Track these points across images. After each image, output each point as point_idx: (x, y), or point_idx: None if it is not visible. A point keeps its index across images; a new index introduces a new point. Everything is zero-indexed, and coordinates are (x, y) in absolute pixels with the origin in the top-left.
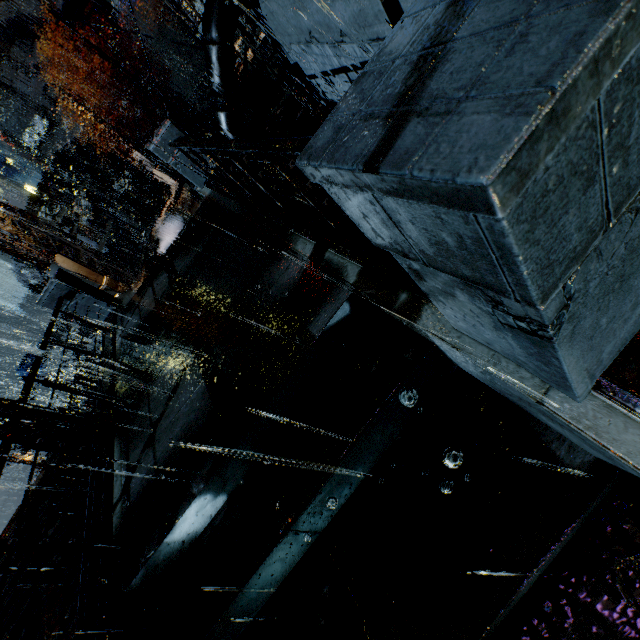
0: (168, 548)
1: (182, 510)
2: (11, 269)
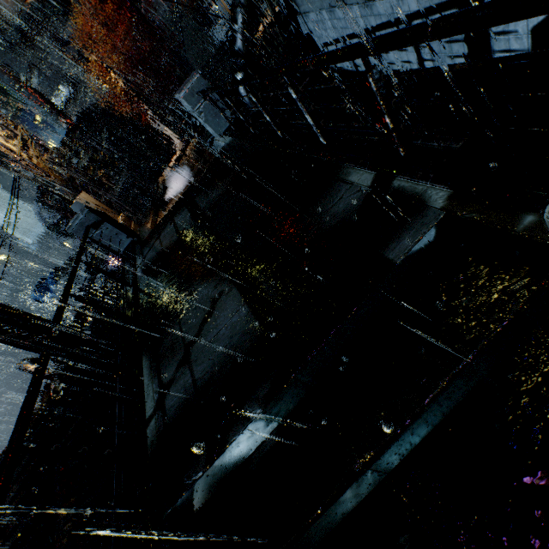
0: (215, 471)
1: (234, 433)
2: (33, 208)
